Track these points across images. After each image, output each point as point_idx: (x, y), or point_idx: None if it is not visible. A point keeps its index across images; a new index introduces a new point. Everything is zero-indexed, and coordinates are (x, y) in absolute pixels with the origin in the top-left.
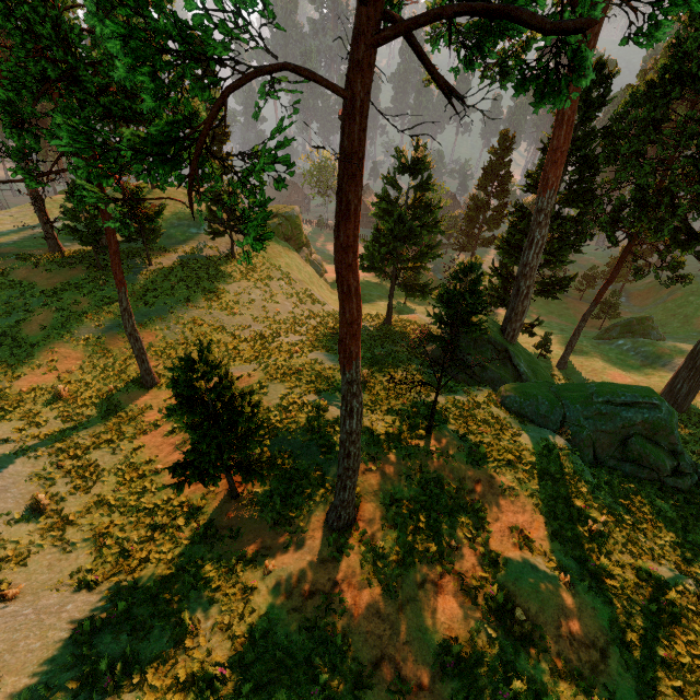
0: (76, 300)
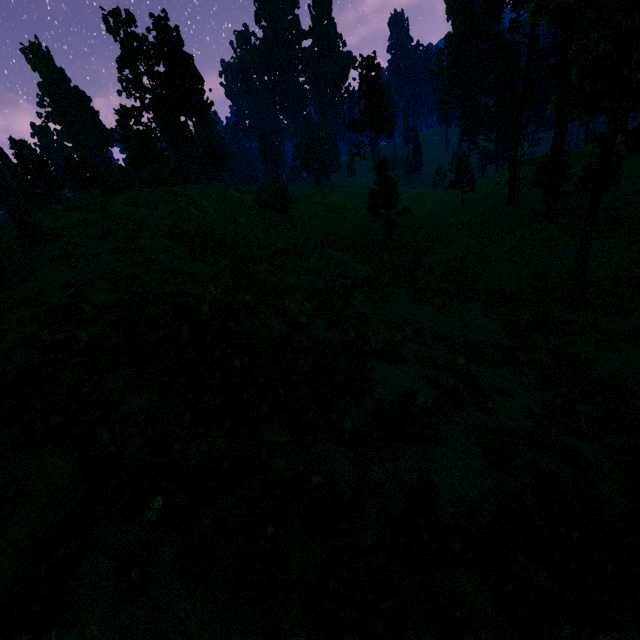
0: (523, 236)
